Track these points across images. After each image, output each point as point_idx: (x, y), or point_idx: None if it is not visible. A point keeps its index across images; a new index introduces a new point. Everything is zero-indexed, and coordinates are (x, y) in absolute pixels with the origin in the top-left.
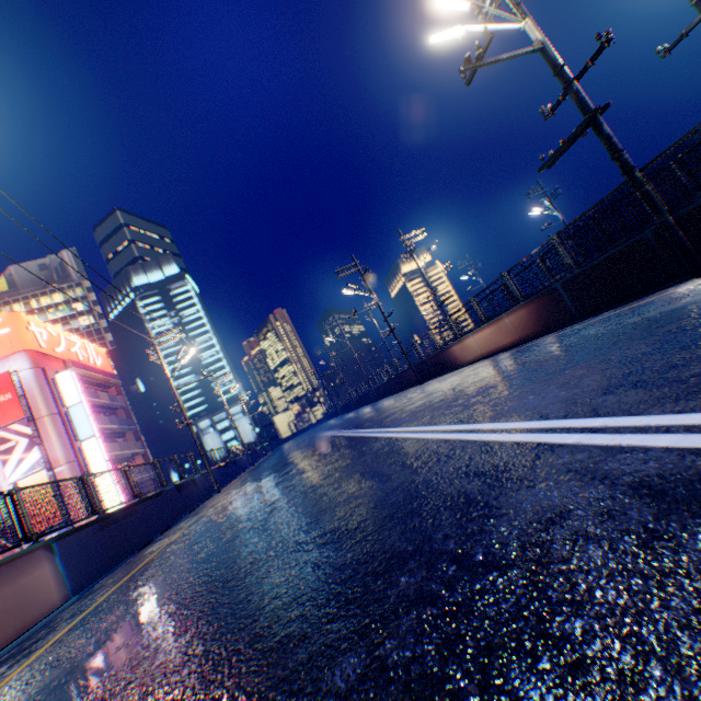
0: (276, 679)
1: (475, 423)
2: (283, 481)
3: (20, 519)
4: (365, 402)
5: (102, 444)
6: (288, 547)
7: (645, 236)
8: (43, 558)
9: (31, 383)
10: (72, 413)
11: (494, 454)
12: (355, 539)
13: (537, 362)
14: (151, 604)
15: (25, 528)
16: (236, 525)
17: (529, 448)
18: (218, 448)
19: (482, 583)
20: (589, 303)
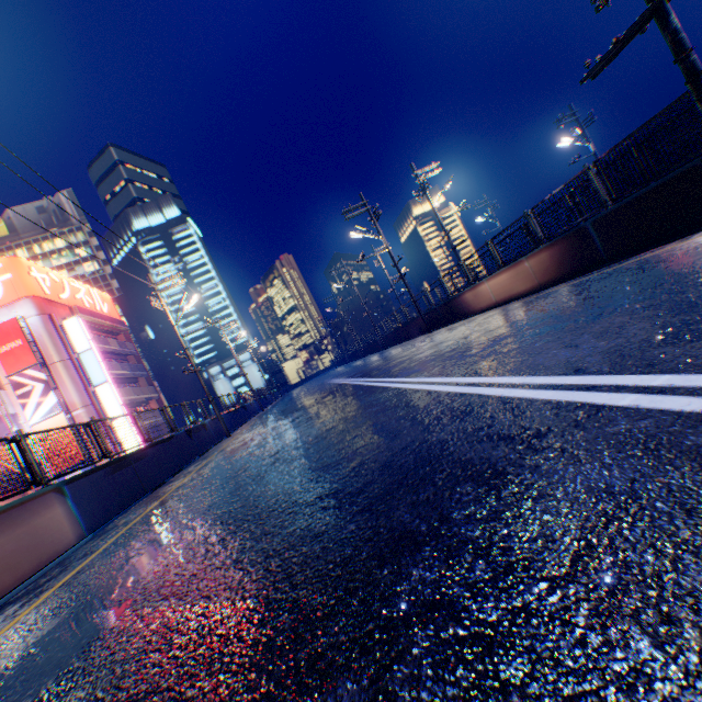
0: (257, 693)
1: (495, 376)
2: (288, 429)
3: (28, 464)
4: (372, 350)
5: (115, 389)
6: (287, 507)
7: (701, 162)
8: (54, 500)
9: (39, 330)
10: (83, 359)
11: (522, 414)
12: (358, 507)
13: (562, 309)
14: (150, 555)
15: (34, 473)
16: (239, 474)
17: (568, 409)
18: (227, 394)
19: (525, 598)
20: (622, 245)
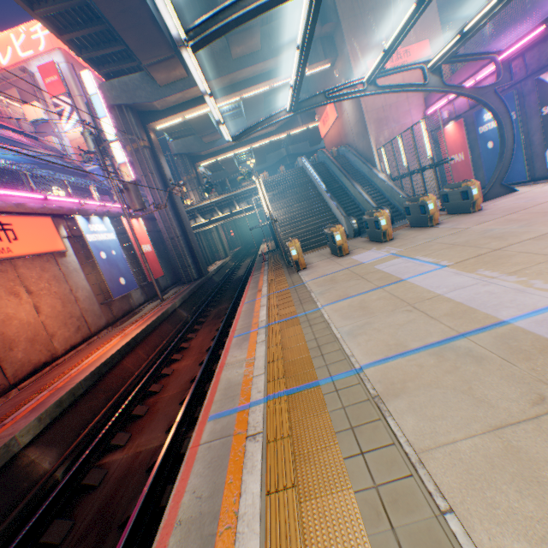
0: None
1: None
2: None
3: None
4: None
5: (111, 123)
6: None
7: None
8: None
9: (67, 73)
10: (93, 100)
11: None
12: None
13: None
14: None
15: None
16: None
17: None
18: None
19: None
20: None
